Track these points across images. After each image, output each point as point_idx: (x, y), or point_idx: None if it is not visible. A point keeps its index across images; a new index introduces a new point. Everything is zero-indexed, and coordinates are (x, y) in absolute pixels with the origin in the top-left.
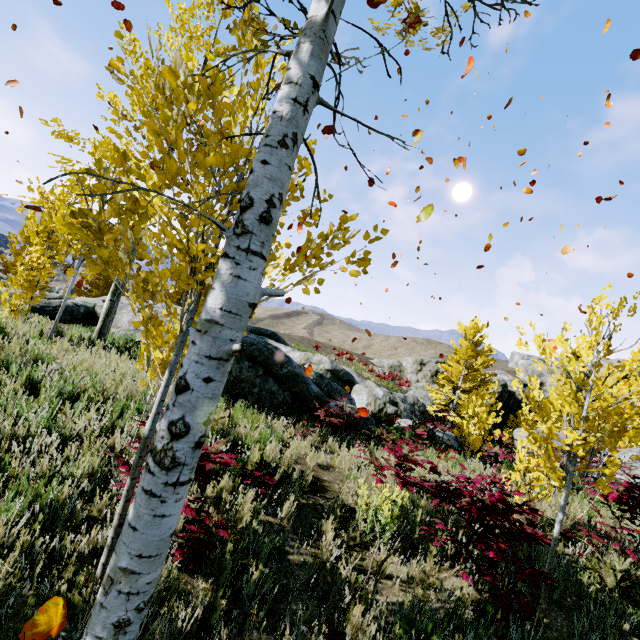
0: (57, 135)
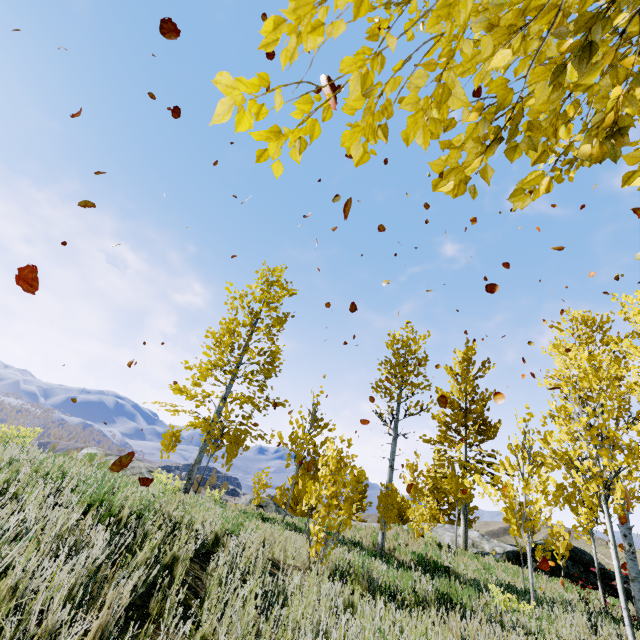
0: (424, 441)
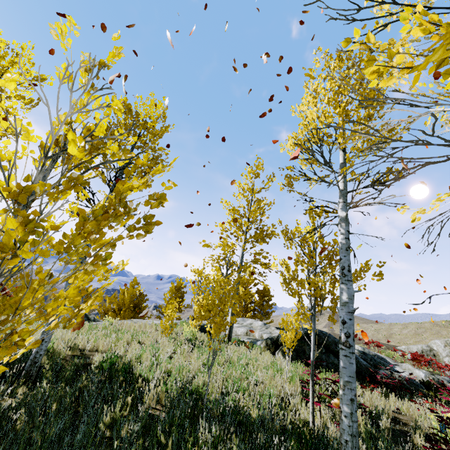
0: (204, 246)
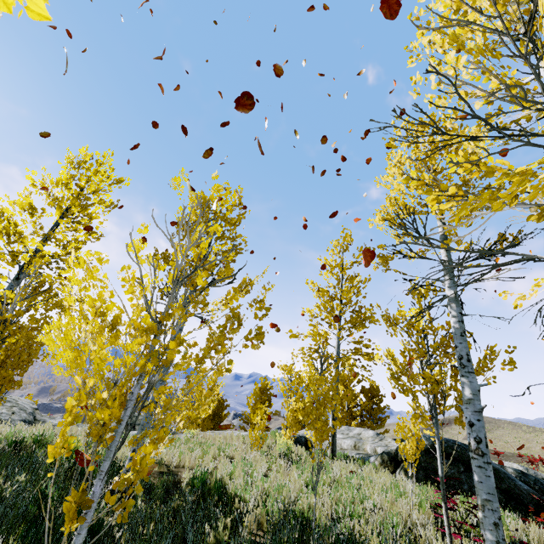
0: (291, 337)
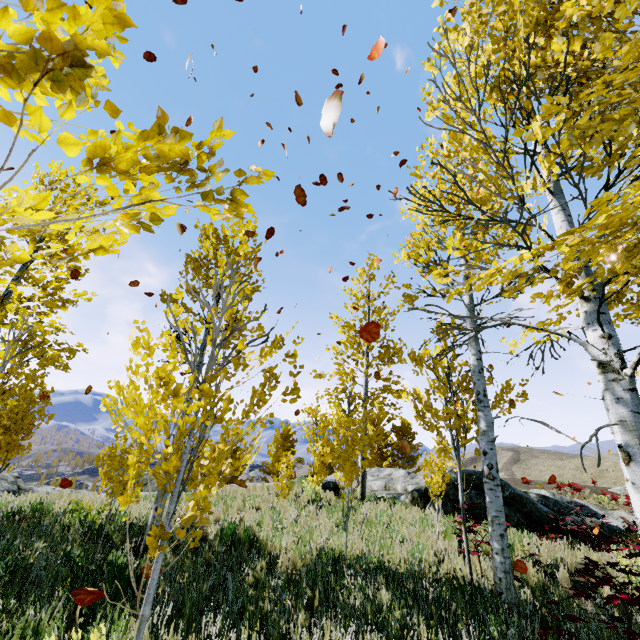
0: (315, 377)
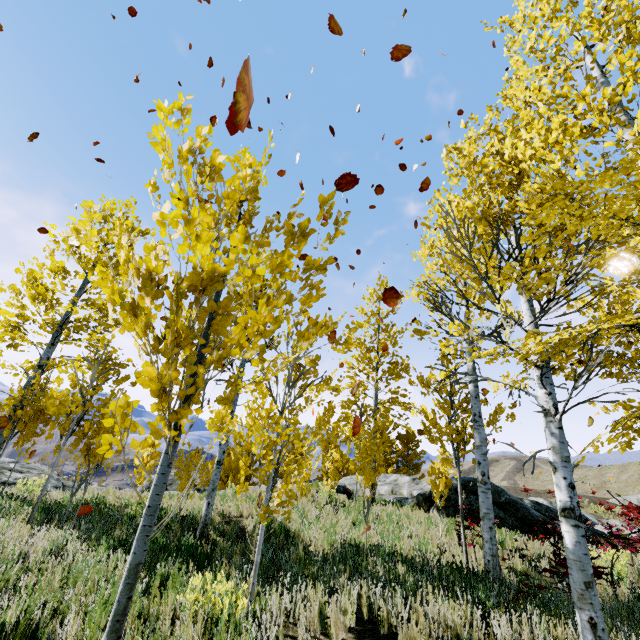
0: (329, 389)
